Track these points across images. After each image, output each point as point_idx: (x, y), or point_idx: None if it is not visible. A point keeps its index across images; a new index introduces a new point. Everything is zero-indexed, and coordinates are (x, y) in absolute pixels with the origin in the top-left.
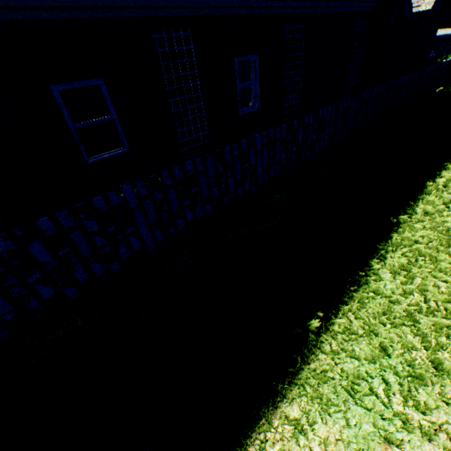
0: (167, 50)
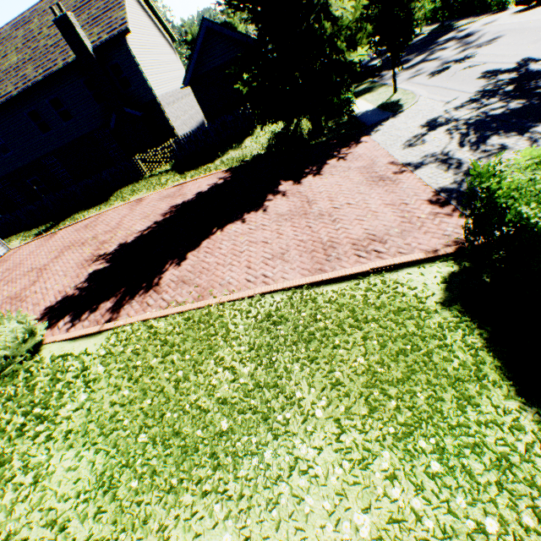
0: (3, 187)
